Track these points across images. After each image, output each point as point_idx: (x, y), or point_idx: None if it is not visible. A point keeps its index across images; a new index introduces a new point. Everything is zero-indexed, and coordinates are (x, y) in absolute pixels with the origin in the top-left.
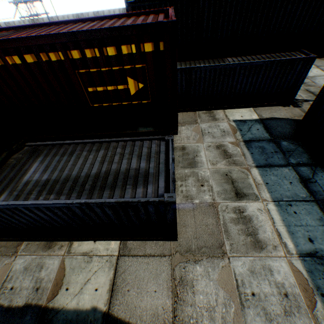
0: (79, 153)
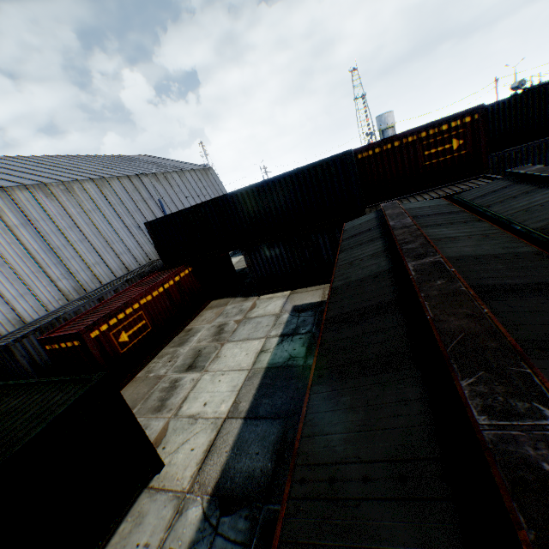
0: (412, 198)
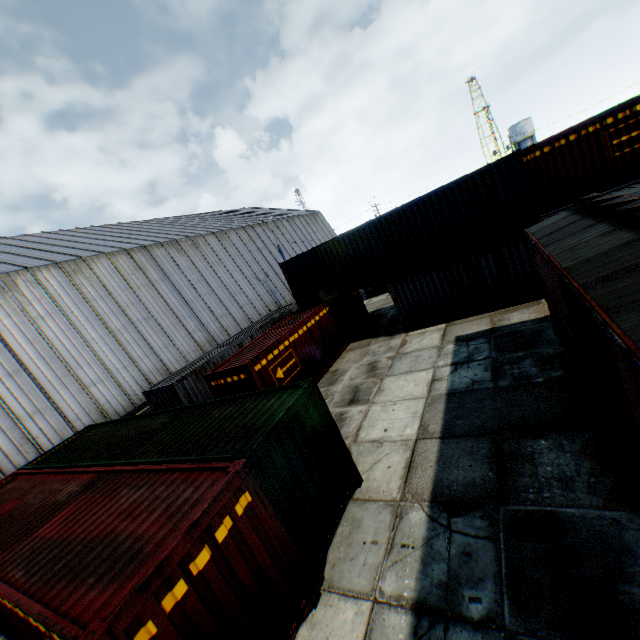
0: None
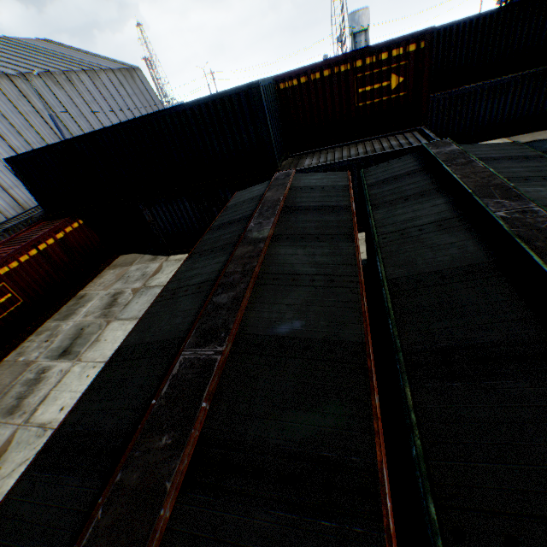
0: (339, 151)
